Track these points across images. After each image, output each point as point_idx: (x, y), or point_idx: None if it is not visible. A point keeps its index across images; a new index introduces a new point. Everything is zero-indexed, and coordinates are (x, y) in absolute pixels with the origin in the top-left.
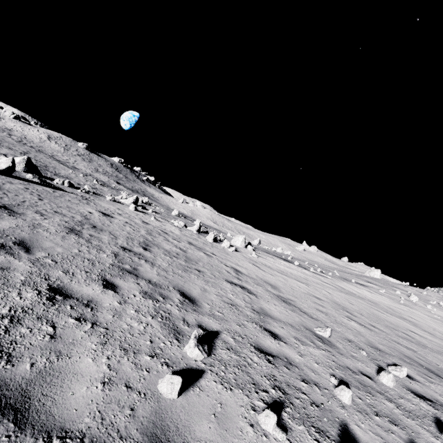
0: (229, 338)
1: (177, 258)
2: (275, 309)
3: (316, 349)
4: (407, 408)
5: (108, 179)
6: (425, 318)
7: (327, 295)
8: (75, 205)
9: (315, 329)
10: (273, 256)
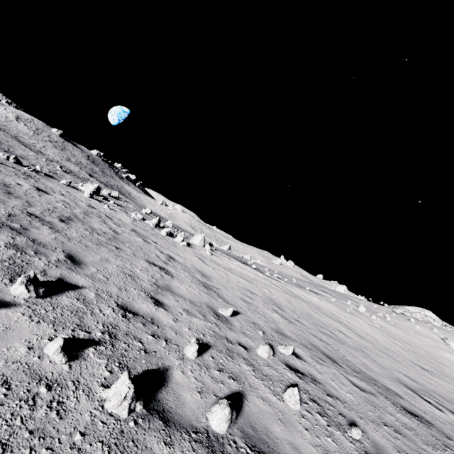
0: (91, 293)
1: (100, 235)
2: (185, 289)
3: (202, 320)
4: (266, 373)
5: (79, 170)
6: (364, 325)
7: (266, 292)
8: (2, 175)
9: (220, 309)
10: (232, 258)
